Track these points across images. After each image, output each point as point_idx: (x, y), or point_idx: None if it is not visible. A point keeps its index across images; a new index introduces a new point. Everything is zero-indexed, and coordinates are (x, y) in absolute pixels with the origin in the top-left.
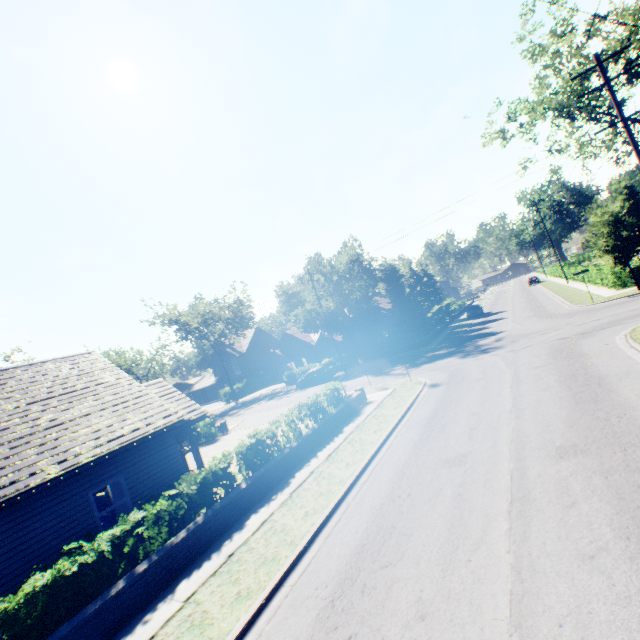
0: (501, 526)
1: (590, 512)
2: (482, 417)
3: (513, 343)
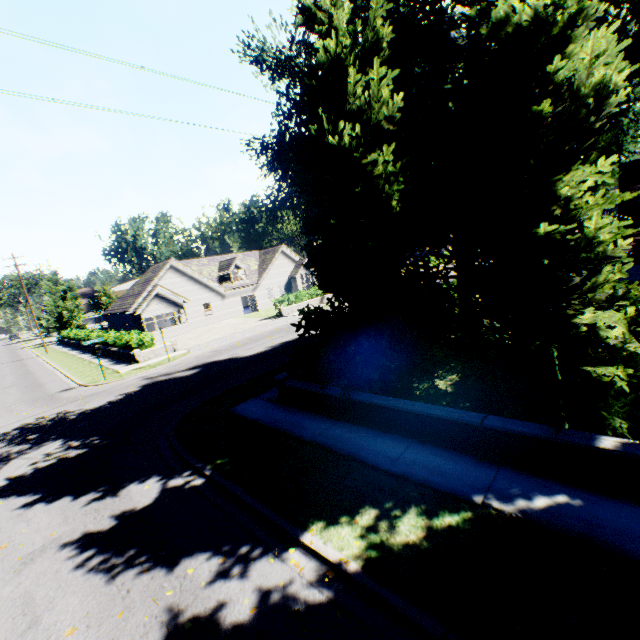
0: None
1: None
2: (1, 395)
3: None
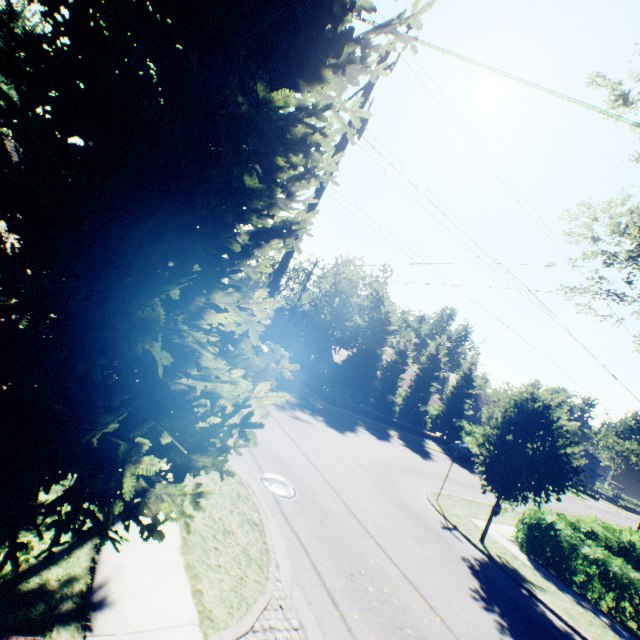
0: None
1: None
2: None
3: None
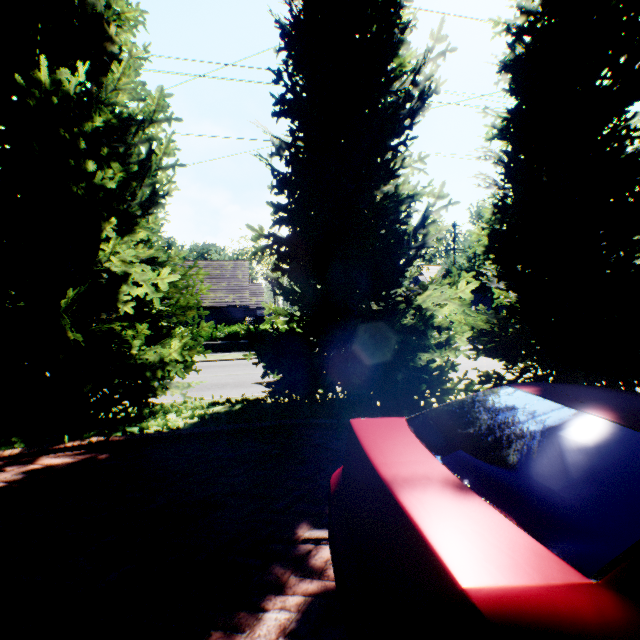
0: (221, 374)
1: (227, 380)
2: None
3: None
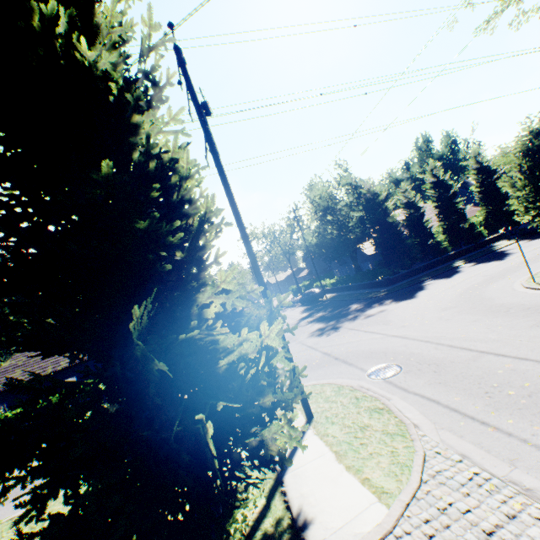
0: None
1: None
2: None
3: (342, 332)
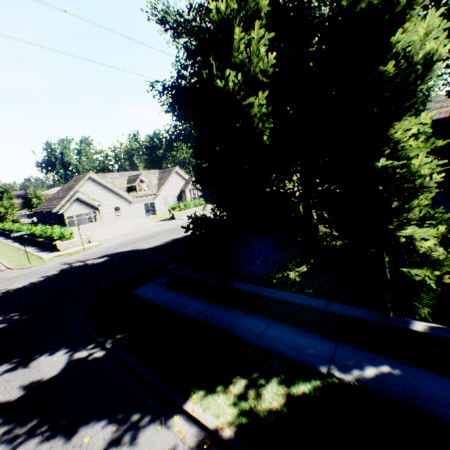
0: None
1: None
2: None
3: None
